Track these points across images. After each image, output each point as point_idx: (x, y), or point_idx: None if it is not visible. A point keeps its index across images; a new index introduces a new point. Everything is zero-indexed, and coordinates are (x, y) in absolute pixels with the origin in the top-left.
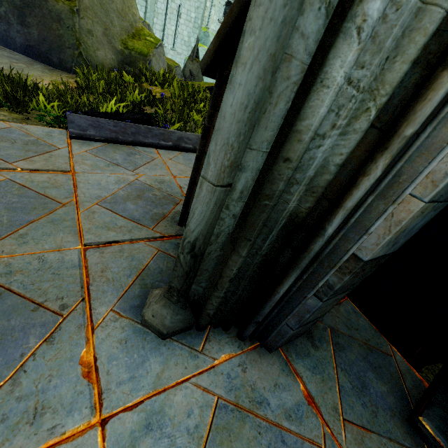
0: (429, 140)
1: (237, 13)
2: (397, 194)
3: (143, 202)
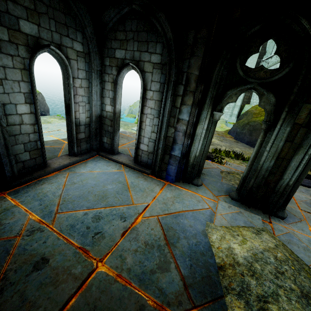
0: None
1: None
2: None
3: None
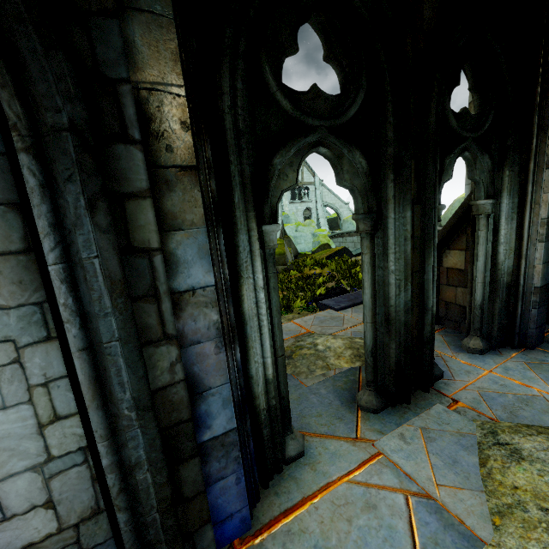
0: (530, 252)
1: (441, 238)
2: (533, 266)
3: None
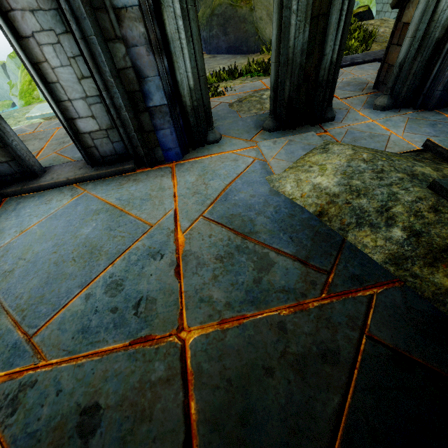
0: None
1: None
2: None
3: (352, 86)
